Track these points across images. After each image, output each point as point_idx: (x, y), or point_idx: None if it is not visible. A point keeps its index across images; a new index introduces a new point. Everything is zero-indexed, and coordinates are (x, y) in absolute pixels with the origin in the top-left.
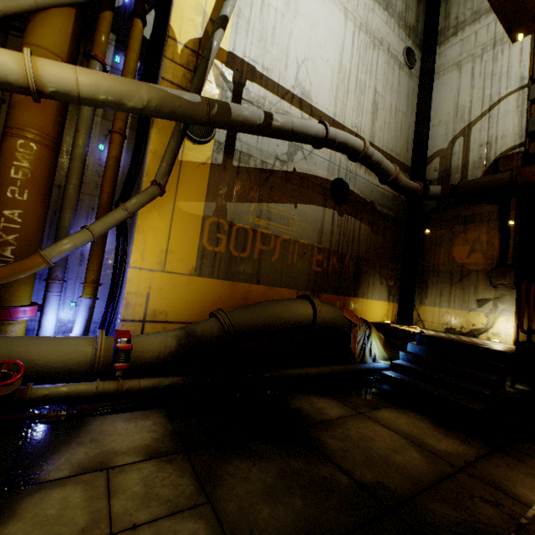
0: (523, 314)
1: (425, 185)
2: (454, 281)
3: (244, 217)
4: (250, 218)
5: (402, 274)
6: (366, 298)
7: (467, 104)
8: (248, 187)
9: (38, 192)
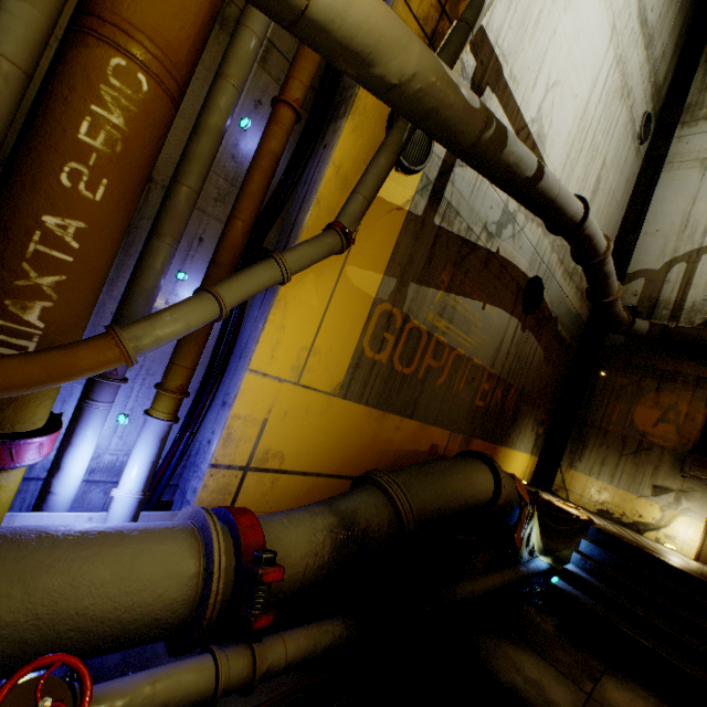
0: None
1: (634, 318)
2: (626, 451)
3: (423, 311)
4: (430, 314)
5: (554, 420)
6: (513, 449)
7: (703, 221)
8: (441, 264)
9: (124, 189)
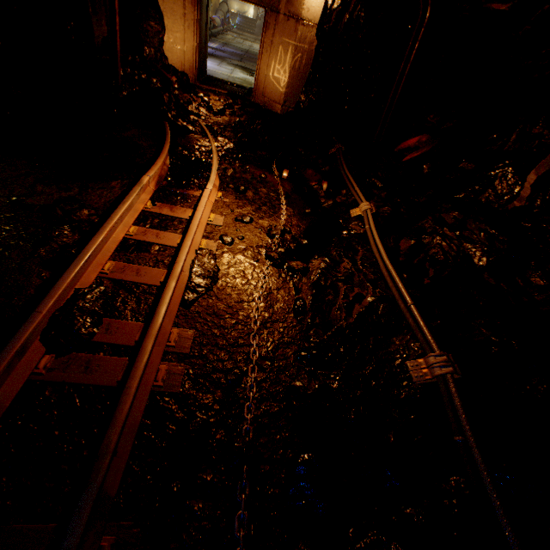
0: (258, 9)
1: None
2: None
3: None
4: None
5: None
6: None
7: None
8: None
9: None
